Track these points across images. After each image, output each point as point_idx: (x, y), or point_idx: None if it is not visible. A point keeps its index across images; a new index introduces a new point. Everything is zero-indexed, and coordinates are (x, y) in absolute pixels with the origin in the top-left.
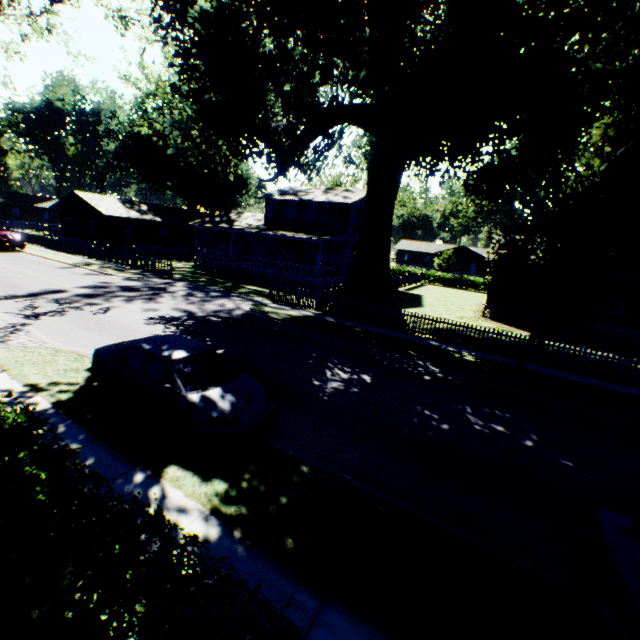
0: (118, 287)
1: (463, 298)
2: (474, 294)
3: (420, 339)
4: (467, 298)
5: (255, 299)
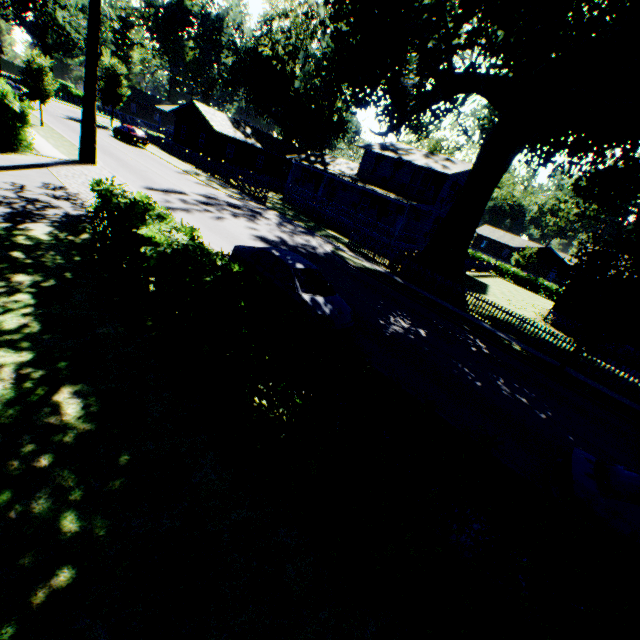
0: (224, 202)
1: (530, 300)
2: (543, 300)
3: (476, 319)
4: (534, 301)
5: (334, 244)
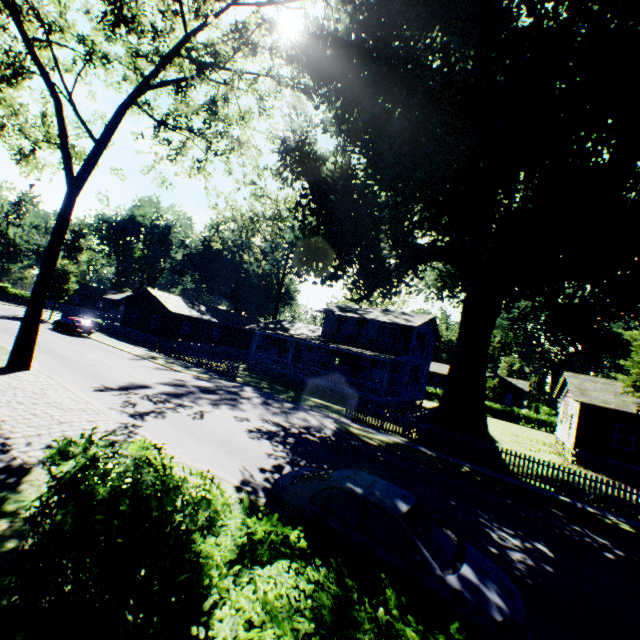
0: (194, 386)
1: (526, 434)
2: (531, 430)
3: (543, 490)
4: (530, 435)
5: (330, 415)
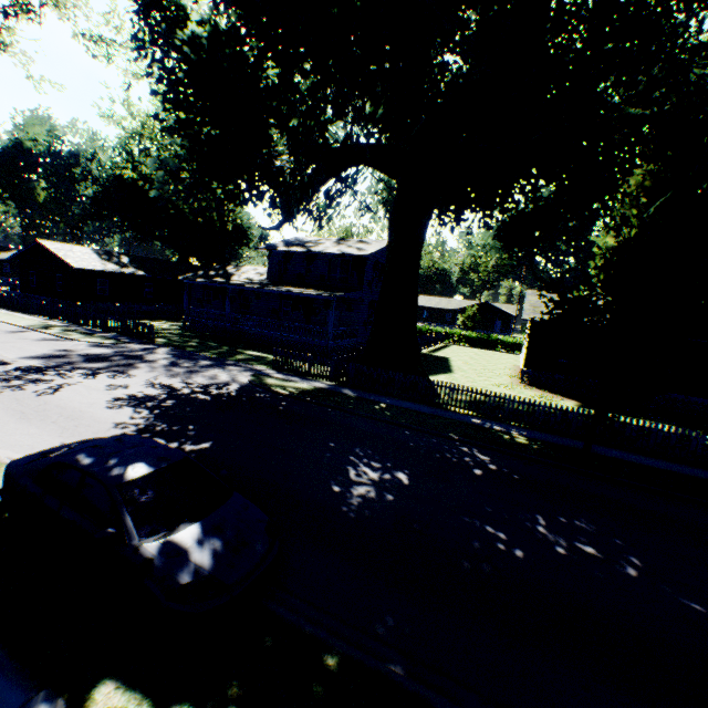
0: (80, 356)
1: (494, 360)
2: (504, 355)
3: (458, 415)
4: (498, 360)
5: (255, 368)
